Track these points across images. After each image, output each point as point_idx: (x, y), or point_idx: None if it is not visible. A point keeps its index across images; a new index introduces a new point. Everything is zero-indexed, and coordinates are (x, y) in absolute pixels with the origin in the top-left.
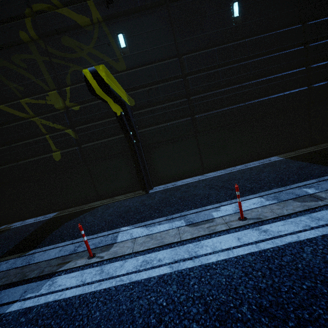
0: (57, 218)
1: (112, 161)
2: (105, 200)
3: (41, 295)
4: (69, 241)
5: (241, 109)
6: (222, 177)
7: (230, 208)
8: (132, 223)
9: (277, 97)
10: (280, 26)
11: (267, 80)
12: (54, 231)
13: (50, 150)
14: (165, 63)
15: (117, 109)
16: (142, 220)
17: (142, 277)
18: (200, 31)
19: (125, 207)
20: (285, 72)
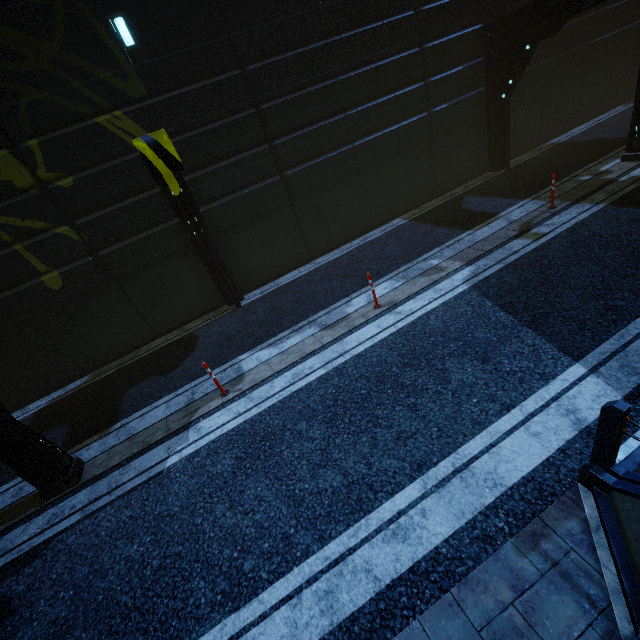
0: (101, 383)
1: (163, 269)
2: (170, 335)
3: (196, 441)
4: (170, 395)
5: (349, 155)
6: (340, 262)
7: (363, 300)
8: (249, 349)
9: (393, 132)
10: (387, 10)
11: (379, 106)
12: (122, 396)
13: (34, 273)
14: (221, 82)
15: (180, 189)
16: (261, 341)
17: (301, 385)
18: (269, 15)
19: (220, 334)
20: (400, 91)
